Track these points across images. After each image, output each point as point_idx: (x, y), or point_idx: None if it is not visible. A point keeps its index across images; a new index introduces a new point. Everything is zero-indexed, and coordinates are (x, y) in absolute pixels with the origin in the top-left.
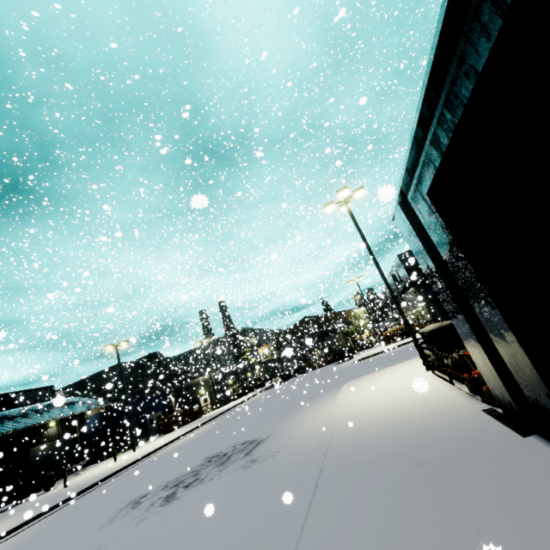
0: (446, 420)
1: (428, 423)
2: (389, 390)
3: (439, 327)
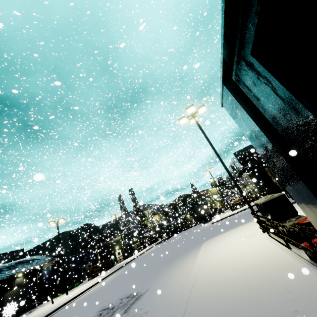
0: (297, 300)
1: (277, 301)
2: (236, 251)
3: (271, 199)
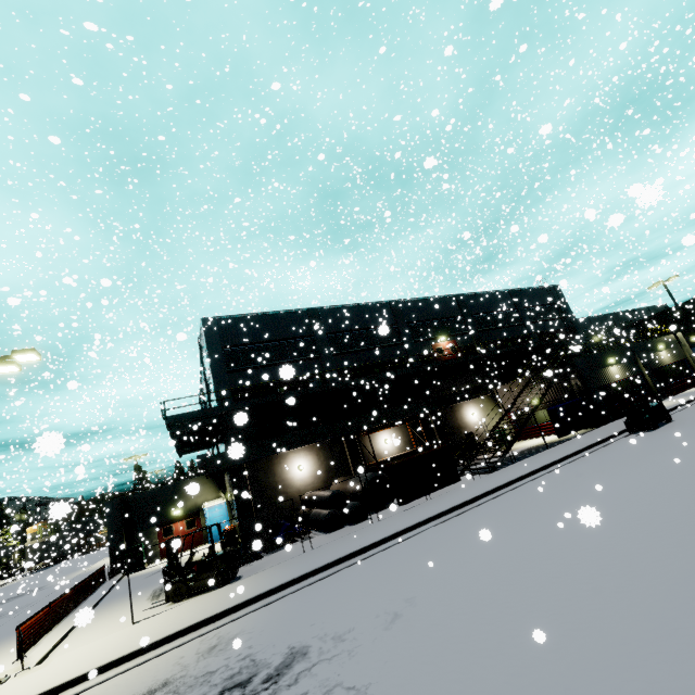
0: None
1: None
2: None
3: None
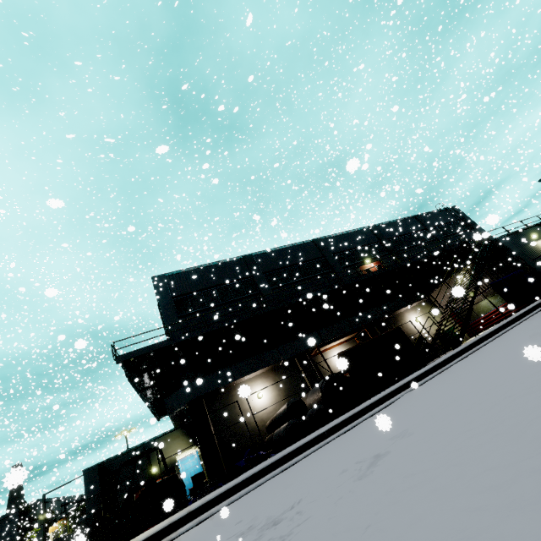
0: None
1: None
2: None
3: None
